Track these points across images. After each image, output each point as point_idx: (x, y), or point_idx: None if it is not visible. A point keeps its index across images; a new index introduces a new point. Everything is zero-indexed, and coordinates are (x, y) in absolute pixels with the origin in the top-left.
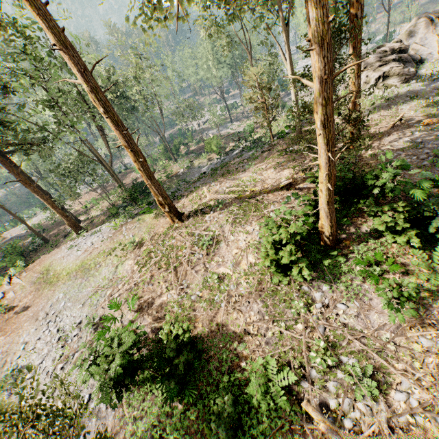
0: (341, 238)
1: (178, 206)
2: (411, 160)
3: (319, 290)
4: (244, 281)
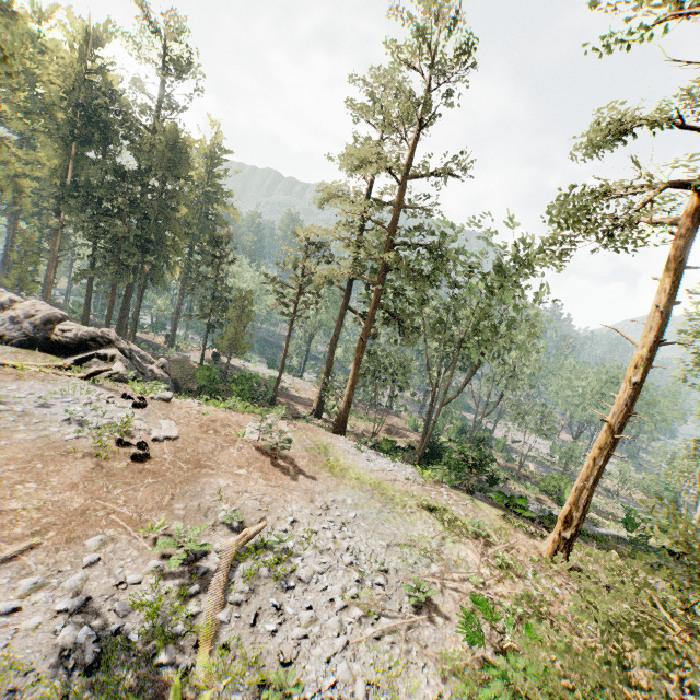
0: None
1: None
2: None
3: None
4: None
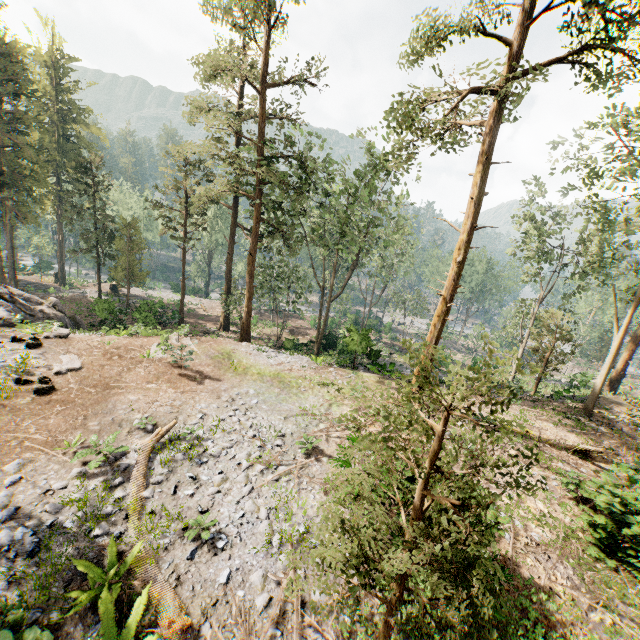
0: None
1: None
2: None
3: None
4: (536, 527)
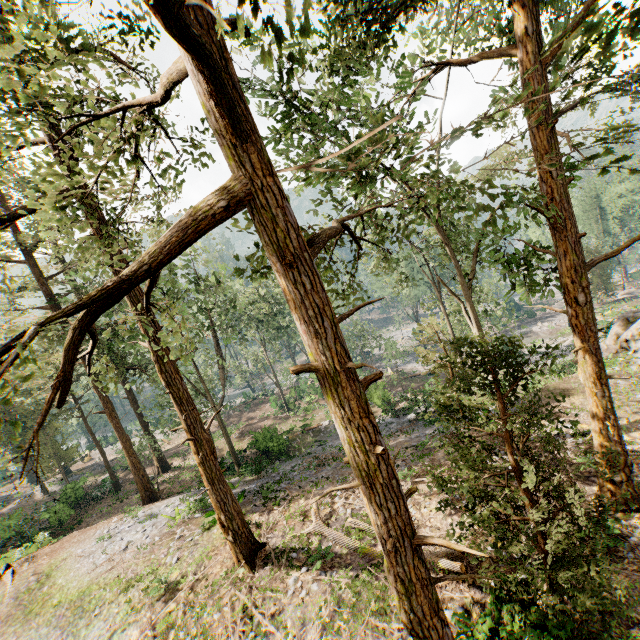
0: None
1: (264, 523)
2: None
3: None
4: None
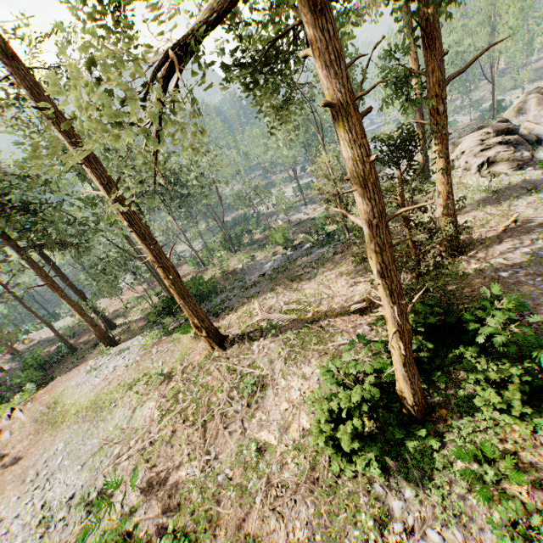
0: (435, 402)
1: (222, 325)
2: (533, 282)
3: (399, 495)
4: (292, 460)
